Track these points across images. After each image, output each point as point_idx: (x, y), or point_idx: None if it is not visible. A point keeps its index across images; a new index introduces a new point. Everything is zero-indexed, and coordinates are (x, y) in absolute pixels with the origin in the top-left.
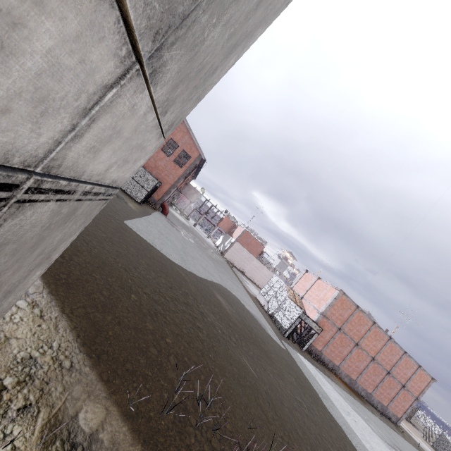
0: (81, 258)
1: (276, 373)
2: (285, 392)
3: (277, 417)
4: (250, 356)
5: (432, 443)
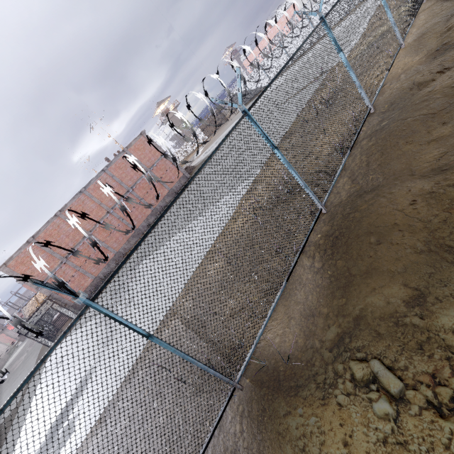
0: None
1: None
2: None
3: None
4: None
5: None
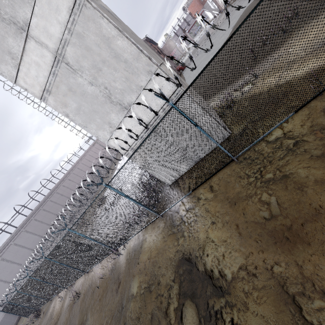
0: None
1: None
2: None
3: None
4: None
5: None
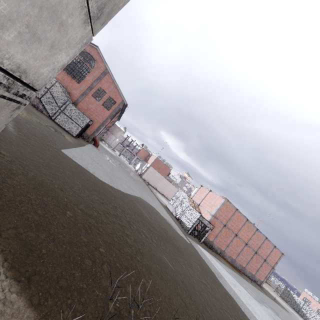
0: (15, 180)
1: (186, 264)
2: (194, 278)
3: (192, 301)
4: (167, 253)
5: (279, 294)
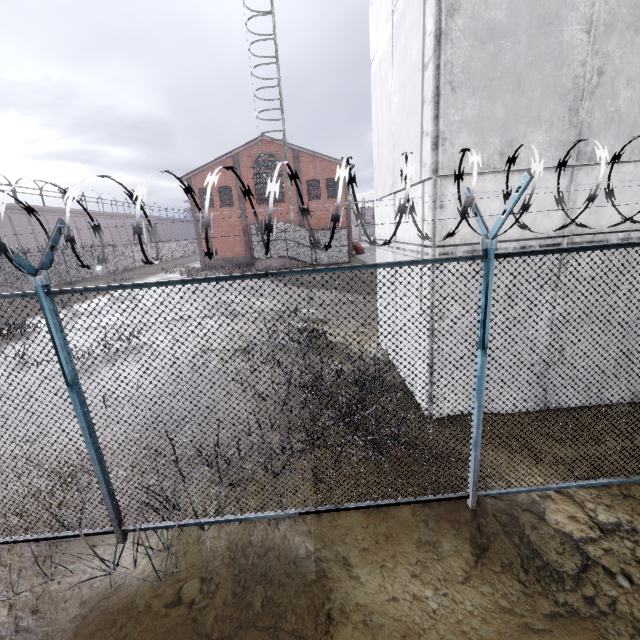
0: None
1: None
2: None
3: None
4: None
5: None
